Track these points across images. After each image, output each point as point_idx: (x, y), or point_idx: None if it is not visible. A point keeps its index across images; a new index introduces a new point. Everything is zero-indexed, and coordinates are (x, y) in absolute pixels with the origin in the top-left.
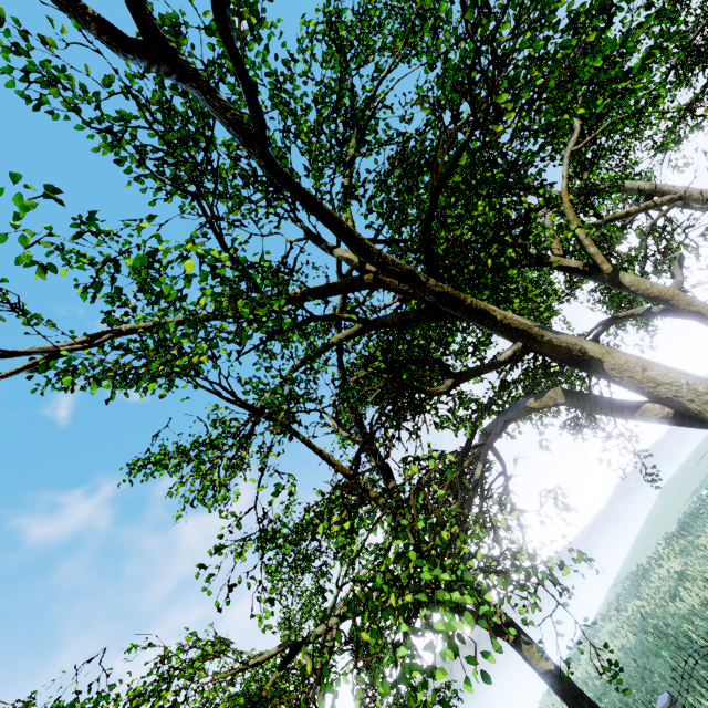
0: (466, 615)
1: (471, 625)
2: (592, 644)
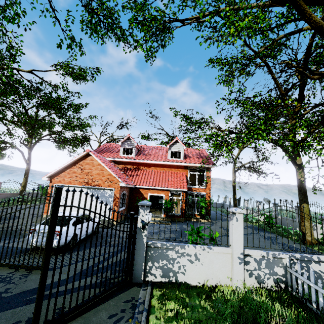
0: (259, 136)
1: (259, 138)
2: (318, 181)
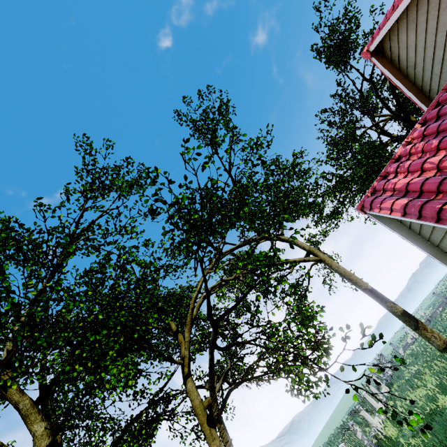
0: None
1: None
2: None
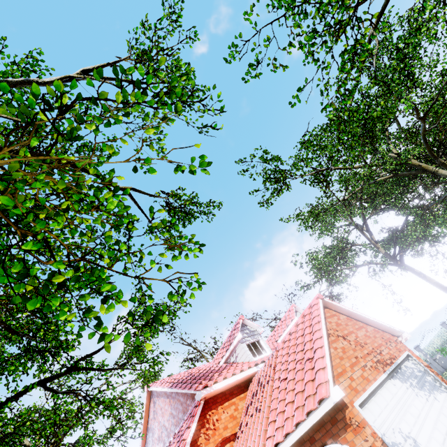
0: None
1: None
2: None
